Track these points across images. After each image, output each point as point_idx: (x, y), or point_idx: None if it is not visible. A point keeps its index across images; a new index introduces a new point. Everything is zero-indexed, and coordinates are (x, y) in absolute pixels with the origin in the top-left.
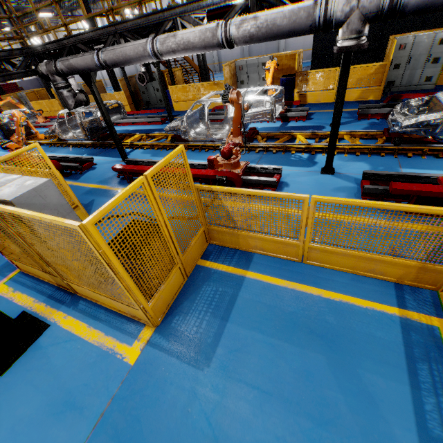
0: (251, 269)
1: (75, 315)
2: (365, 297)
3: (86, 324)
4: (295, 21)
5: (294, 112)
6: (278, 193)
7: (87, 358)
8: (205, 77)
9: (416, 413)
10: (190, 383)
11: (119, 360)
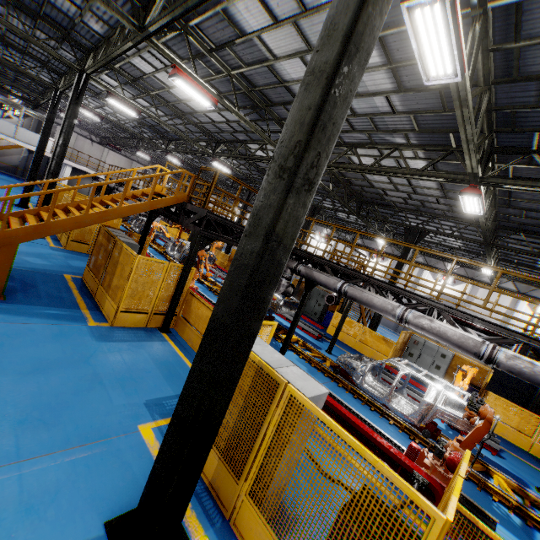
0: None
1: None
2: None
3: None
4: None
5: None
6: None
7: None
8: (375, 326)
9: None
10: None
11: None
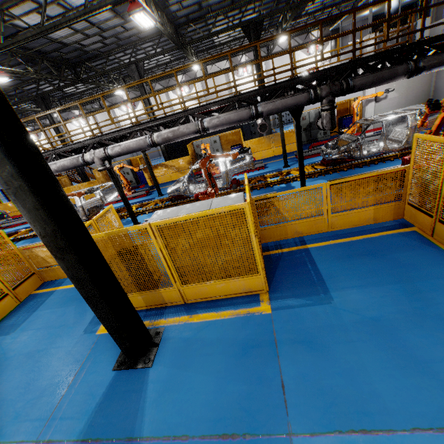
0: (62, 285)
1: None
2: None
3: None
4: (73, 163)
5: (138, 192)
6: None
7: None
8: (85, 179)
9: None
10: (1, 342)
11: None
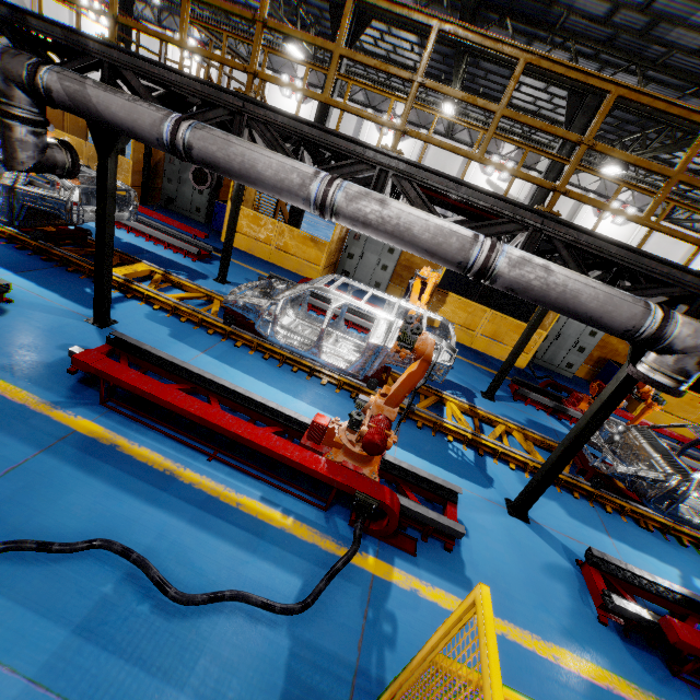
0: None
1: None
2: None
3: None
4: (609, 312)
5: None
6: None
7: None
8: (298, 219)
9: None
10: None
11: None
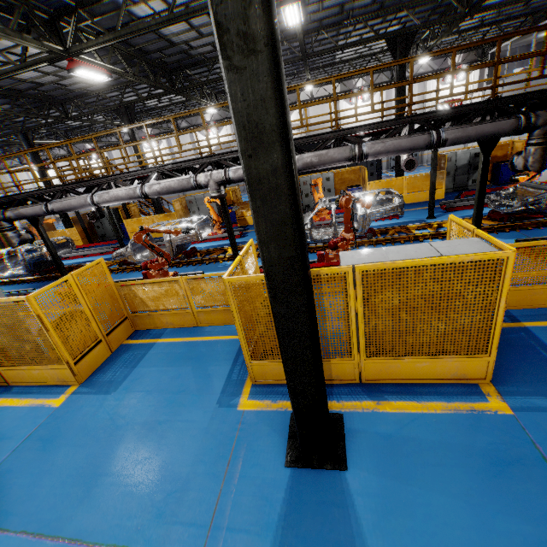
0: (162, 337)
1: (10, 396)
2: (229, 334)
3: (19, 398)
4: (182, 185)
5: None
6: (165, 278)
7: (19, 414)
8: (160, 210)
9: (229, 374)
10: (100, 402)
11: (47, 407)
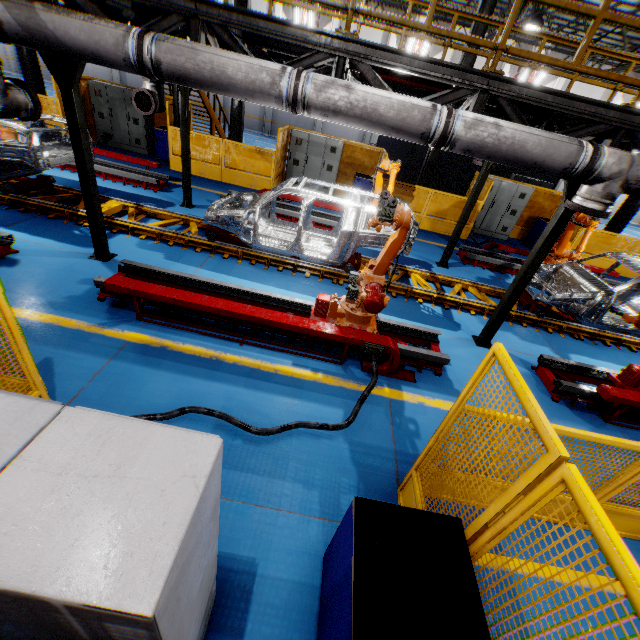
0: (507, 551)
1: None
2: None
3: None
4: (551, 155)
5: None
6: (617, 440)
7: None
8: (239, 134)
9: None
10: None
11: None
